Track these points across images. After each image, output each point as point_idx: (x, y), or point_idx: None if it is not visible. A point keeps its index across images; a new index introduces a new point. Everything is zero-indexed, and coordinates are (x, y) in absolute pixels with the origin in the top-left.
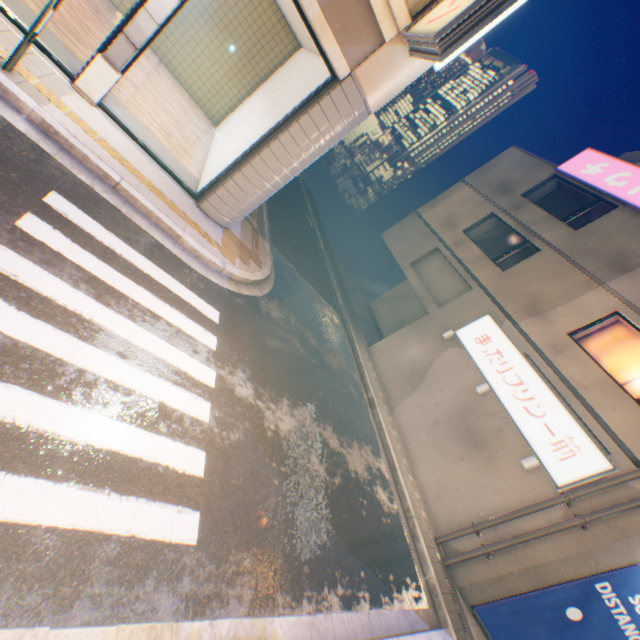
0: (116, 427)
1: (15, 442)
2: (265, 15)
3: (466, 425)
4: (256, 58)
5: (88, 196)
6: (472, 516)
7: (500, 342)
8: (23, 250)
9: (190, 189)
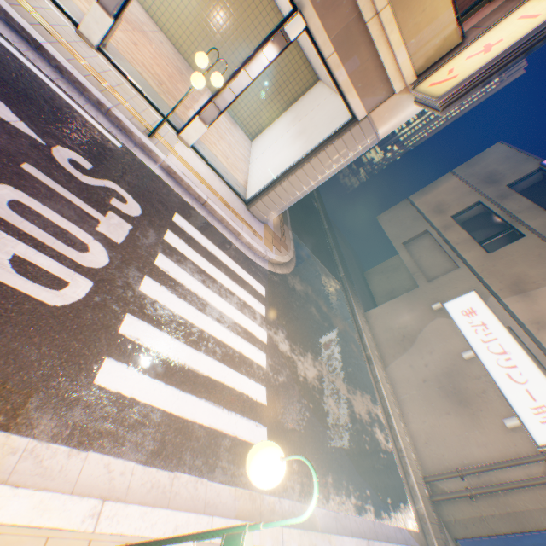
0: (221, 367)
1: (180, 373)
2: (293, 59)
3: (452, 385)
4: (284, 90)
5: (191, 212)
6: (457, 463)
7: (485, 315)
8: (168, 255)
9: (242, 197)
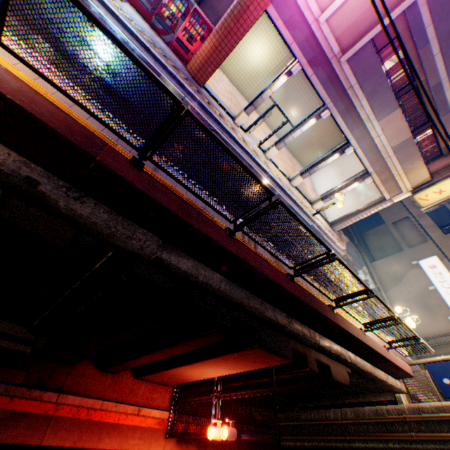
0: None
1: None
2: (339, 142)
3: (422, 301)
4: None
5: (325, 240)
6: (424, 334)
7: (440, 269)
8: None
9: (328, 222)
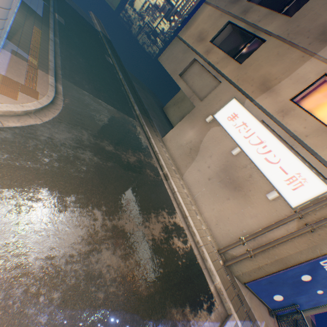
0: None
1: None
2: None
3: (228, 177)
4: None
5: None
6: (239, 233)
7: (244, 116)
8: None
9: None
